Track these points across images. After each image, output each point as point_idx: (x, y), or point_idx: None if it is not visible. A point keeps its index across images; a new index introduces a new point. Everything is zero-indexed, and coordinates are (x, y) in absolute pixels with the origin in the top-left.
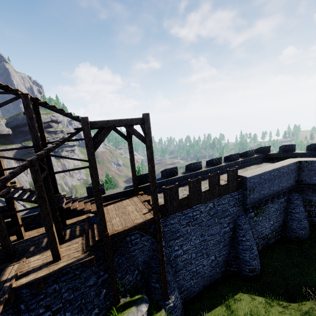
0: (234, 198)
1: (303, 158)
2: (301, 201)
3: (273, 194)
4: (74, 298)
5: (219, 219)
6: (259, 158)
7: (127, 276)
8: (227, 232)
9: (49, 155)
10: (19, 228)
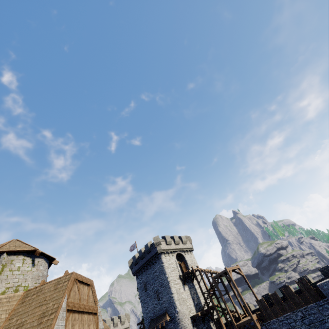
0: (324, 308)
1: None
2: None
3: None
4: None
5: None
6: None
7: None
8: None
9: (215, 290)
10: (218, 322)
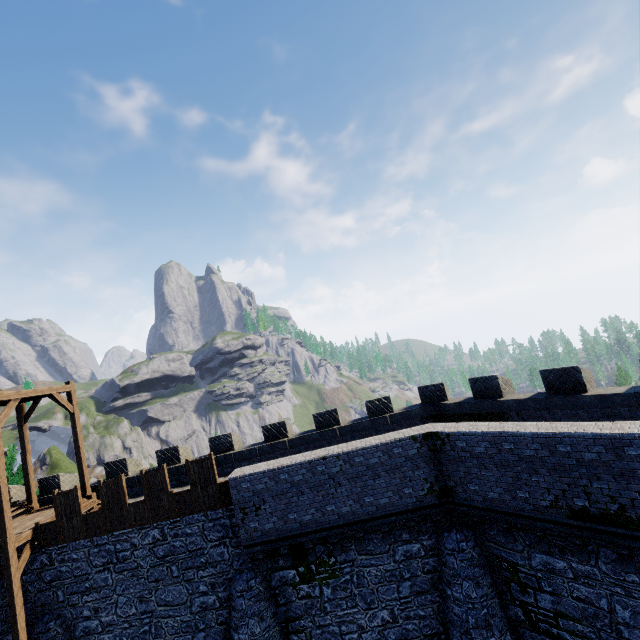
0: (218, 525)
1: (452, 424)
2: (471, 561)
3: (346, 527)
4: None
5: (184, 570)
6: (409, 417)
7: None
8: (214, 607)
9: None
10: None
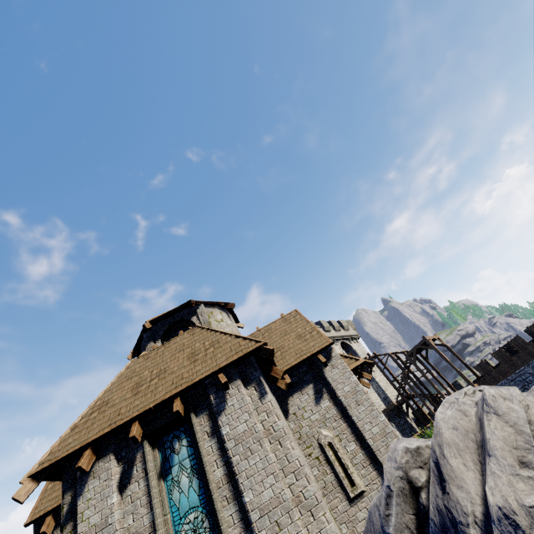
0: None
1: None
2: None
3: None
4: None
5: None
6: None
7: None
8: None
9: (409, 373)
10: (420, 411)
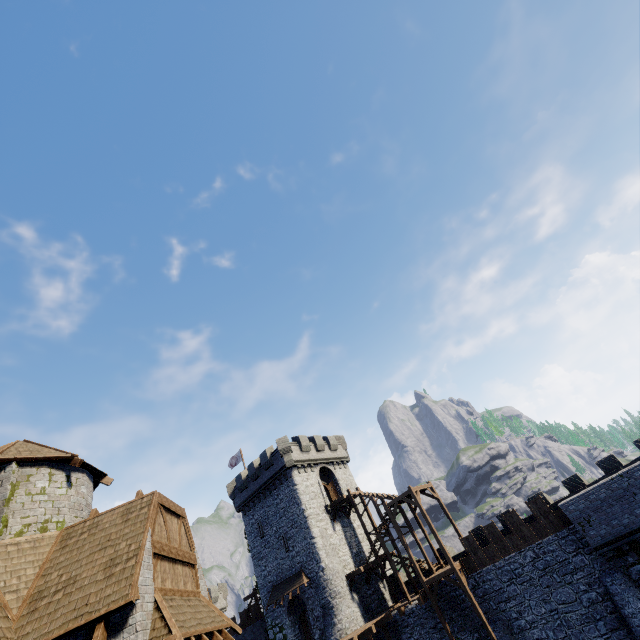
0: (568, 540)
1: None
2: None
3: None
4: (424, 634)
5: (562, 576)
6: None
7: (465, 635)
8: (598, 601)
9: (389, 527)
10: (394, 581)
